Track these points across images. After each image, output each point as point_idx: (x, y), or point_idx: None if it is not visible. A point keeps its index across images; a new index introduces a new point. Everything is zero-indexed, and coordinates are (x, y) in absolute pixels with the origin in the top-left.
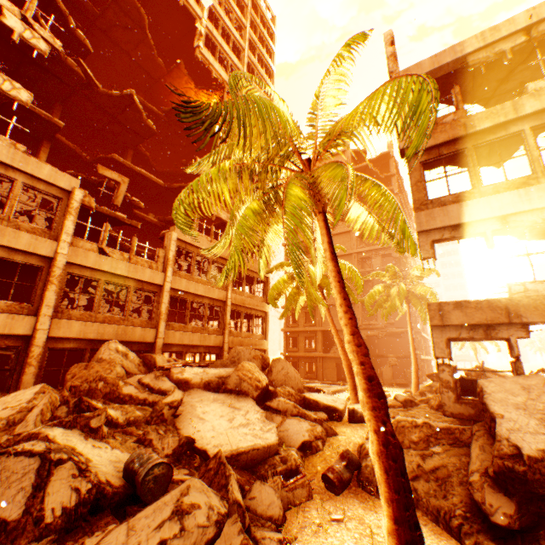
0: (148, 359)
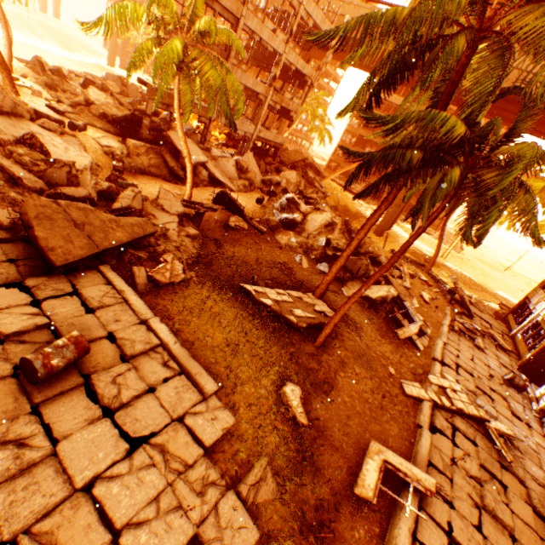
0: None
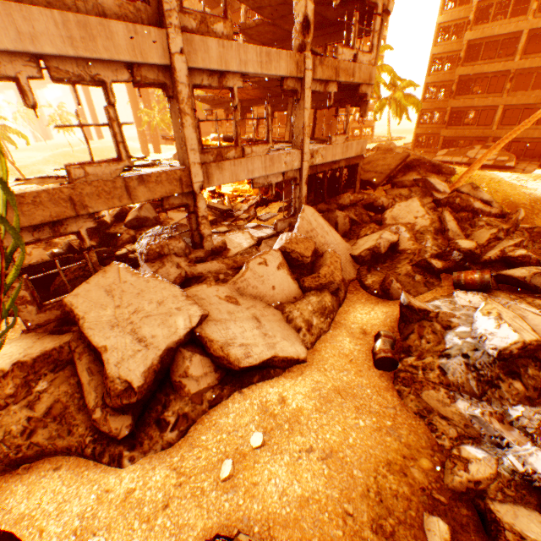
0: None
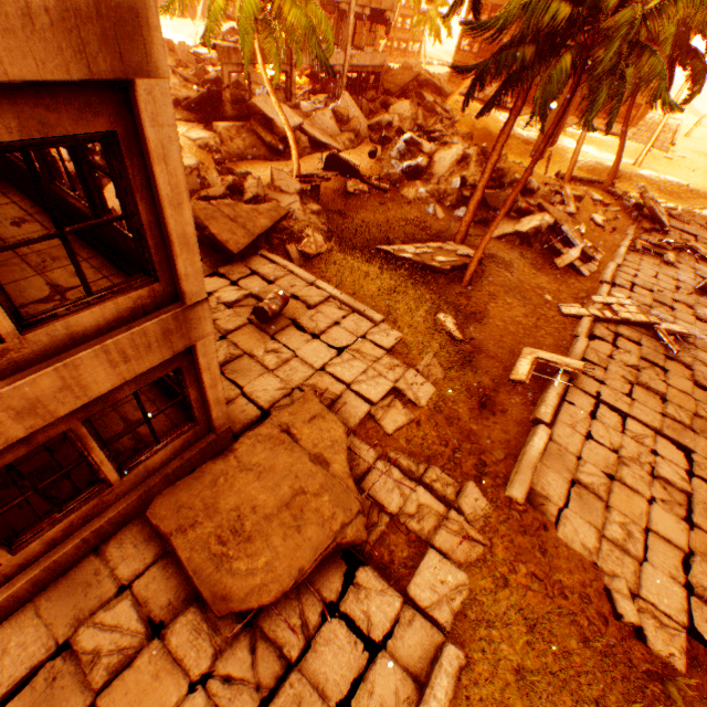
0: None
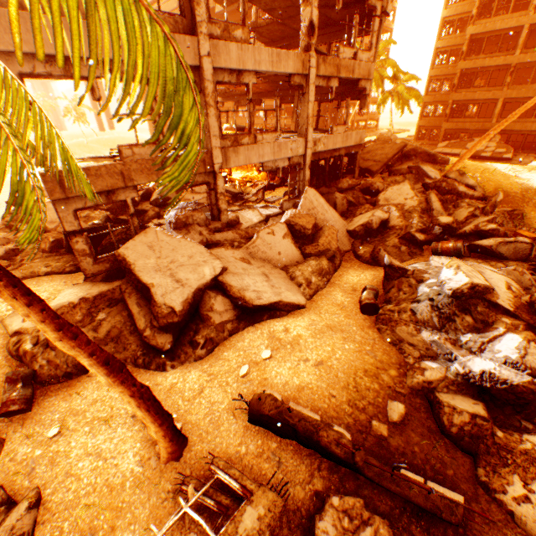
0: None
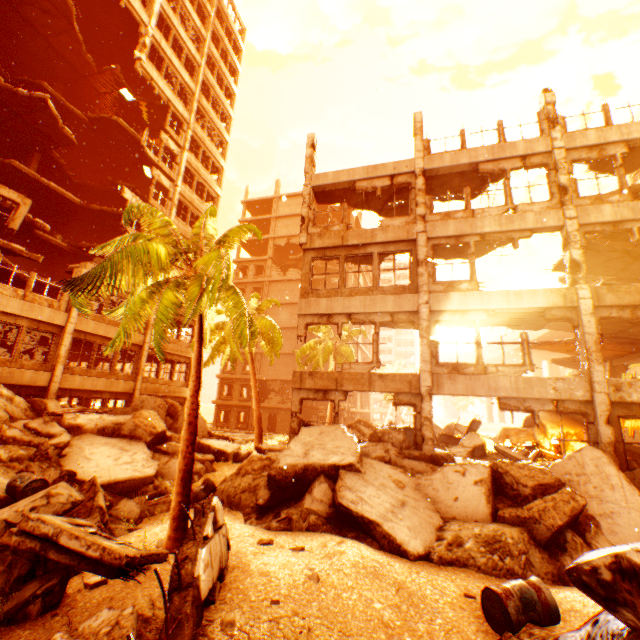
0: (38, 404)
